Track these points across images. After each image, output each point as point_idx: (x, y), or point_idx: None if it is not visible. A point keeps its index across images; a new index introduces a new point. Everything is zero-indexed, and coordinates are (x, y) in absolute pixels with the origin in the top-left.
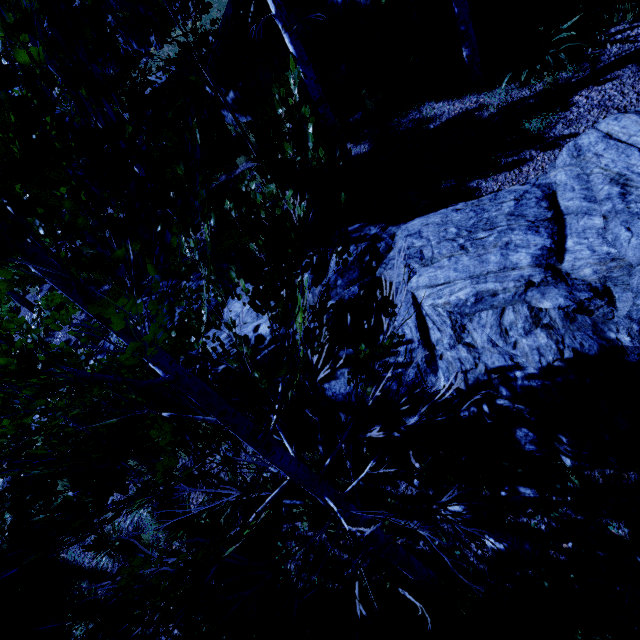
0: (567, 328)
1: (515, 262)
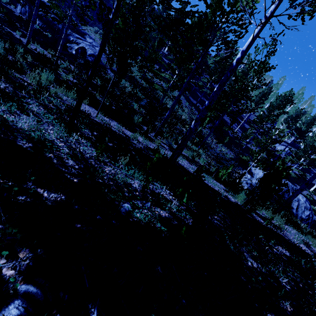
0: None
1: None
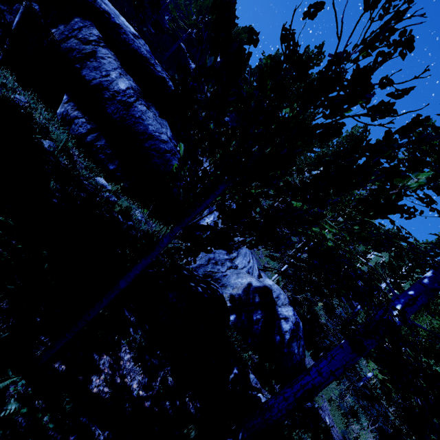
0: None
1: None
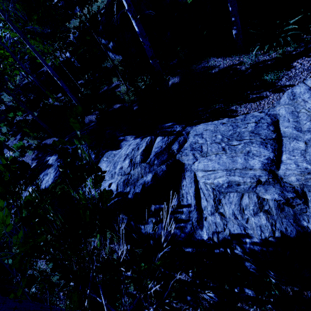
0: (278, 215)
1: (252, 165)
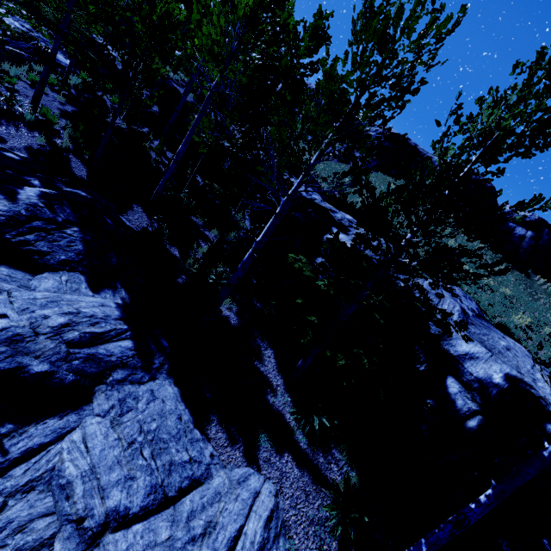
0: None
1: (110, 495)
